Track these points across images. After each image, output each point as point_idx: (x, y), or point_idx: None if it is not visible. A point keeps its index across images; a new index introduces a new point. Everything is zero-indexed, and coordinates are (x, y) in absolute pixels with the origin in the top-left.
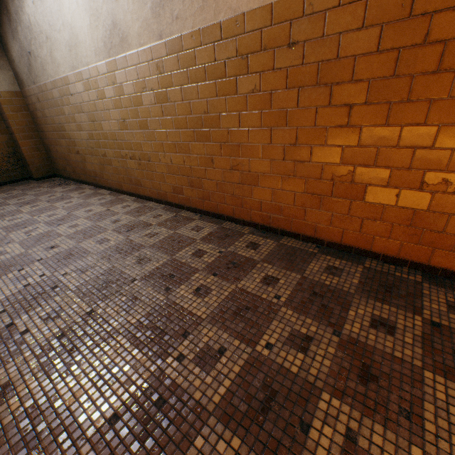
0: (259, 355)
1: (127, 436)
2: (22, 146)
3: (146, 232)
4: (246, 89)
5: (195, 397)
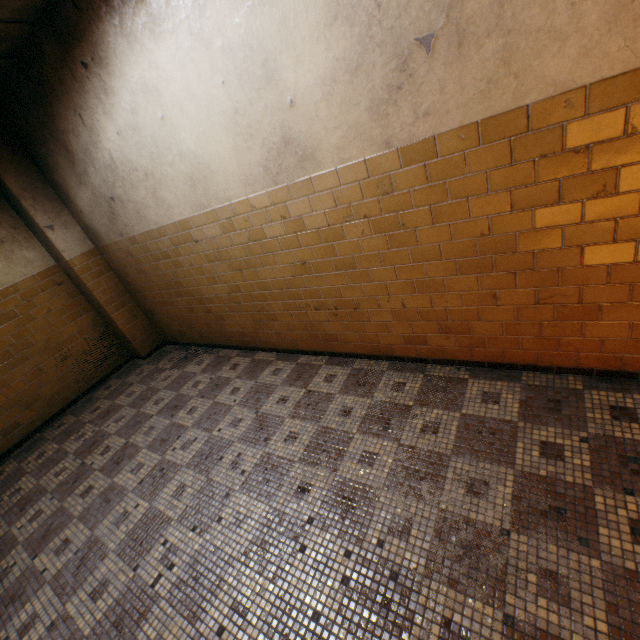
0: None
1: None
2: (117, 321)
3: (416, 423)
4: (580, 194)
5: None
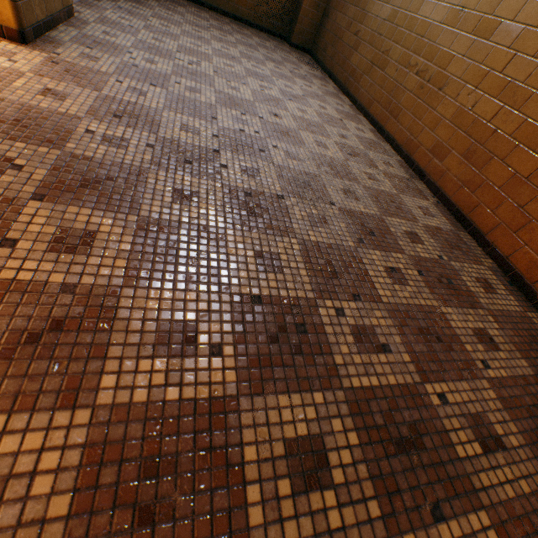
0: (423, 394)
1: (260, 324)
2: None
3: (368, 170)
4: None
5: (335, 358)
